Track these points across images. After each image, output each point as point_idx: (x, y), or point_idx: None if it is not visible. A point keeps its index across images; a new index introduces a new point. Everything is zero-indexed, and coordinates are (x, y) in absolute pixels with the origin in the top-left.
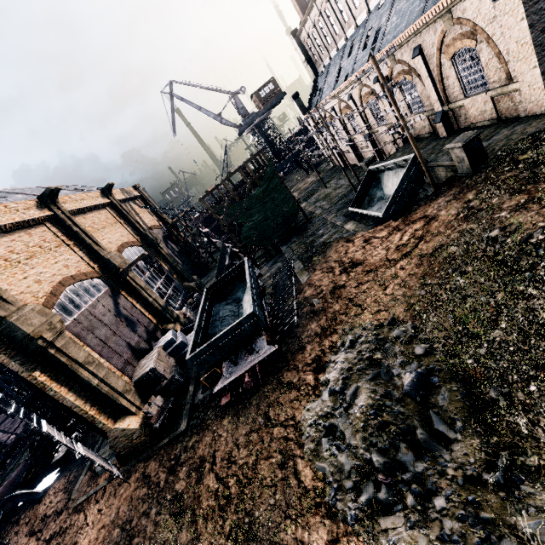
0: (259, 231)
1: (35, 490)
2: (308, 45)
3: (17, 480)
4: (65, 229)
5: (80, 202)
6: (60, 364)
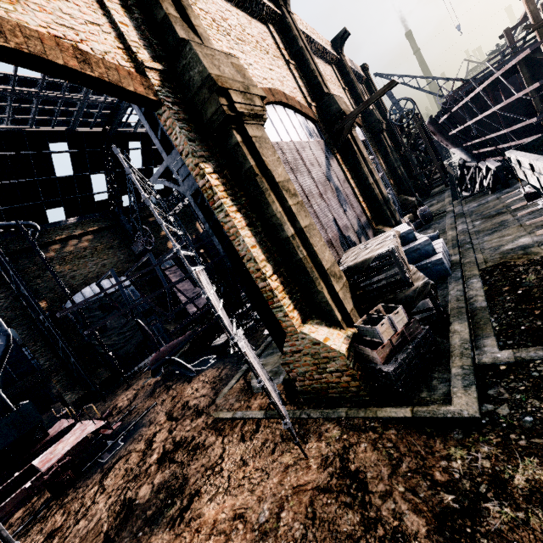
0: None
1: (192, 365)
2: None
3: (180, 346)
4: (289, 43)
5: (309, 33)
6: (243, 170)
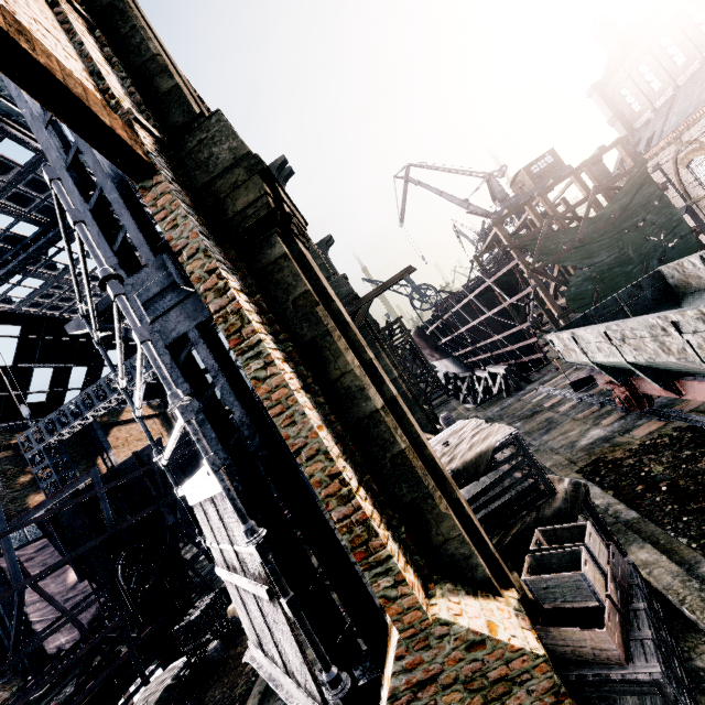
0: (605, 285)
1: None
2: (621, 94)
3: None
4: None
5: None
6: (291, 297)
